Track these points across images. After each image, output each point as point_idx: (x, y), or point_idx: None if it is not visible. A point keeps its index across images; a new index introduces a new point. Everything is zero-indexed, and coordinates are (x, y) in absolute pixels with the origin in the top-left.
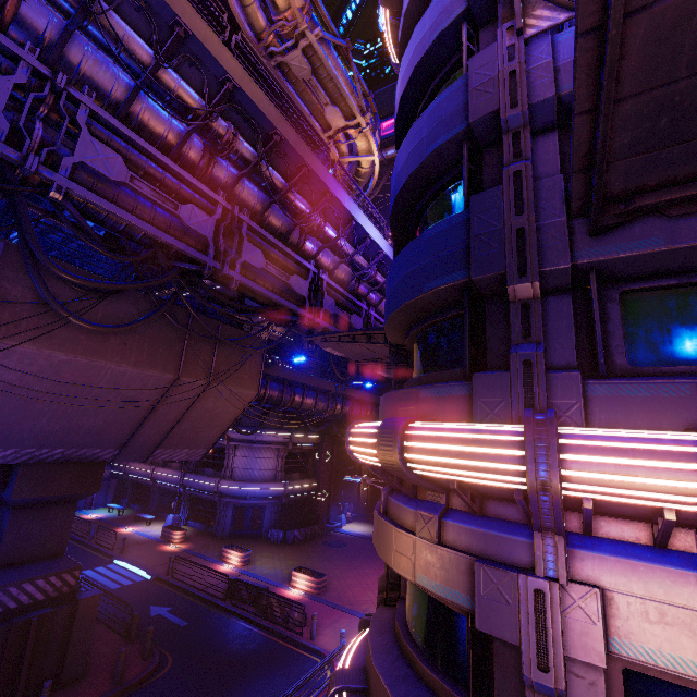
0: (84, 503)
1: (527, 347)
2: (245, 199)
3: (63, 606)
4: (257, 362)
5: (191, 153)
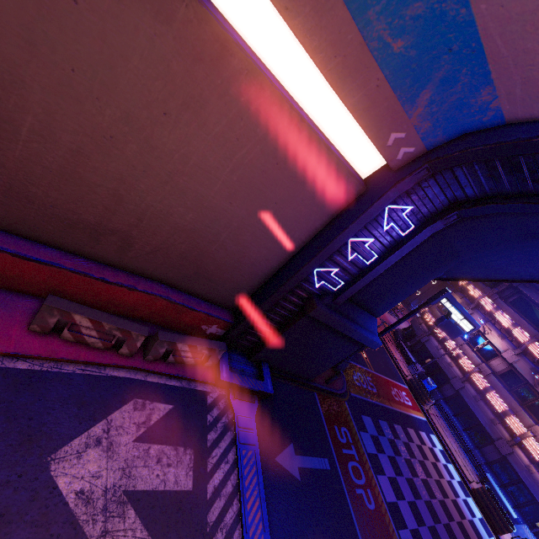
0: None
1: (496, 289)
2: None
3: None
4: None
5: None
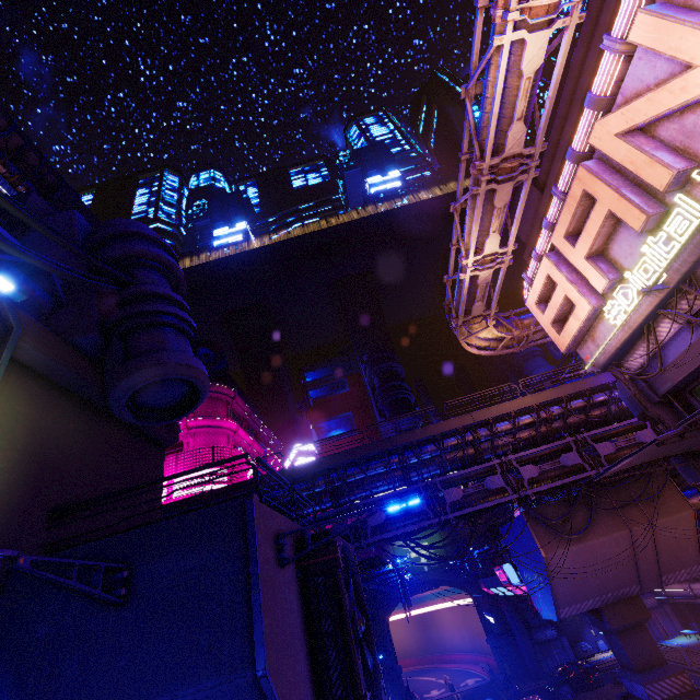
0: (659, 633)
1: None
2: (575, 423)
3: (695, 699)
4: (670, 488)
5: (542, 432)
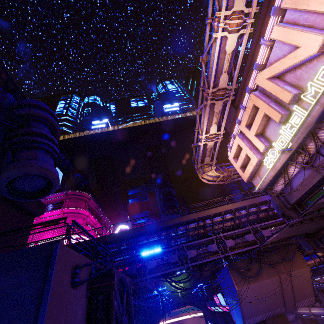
0: None
1: None
2: (252, 219)
3: None
4: (298, 255)
5: (236, 223)
